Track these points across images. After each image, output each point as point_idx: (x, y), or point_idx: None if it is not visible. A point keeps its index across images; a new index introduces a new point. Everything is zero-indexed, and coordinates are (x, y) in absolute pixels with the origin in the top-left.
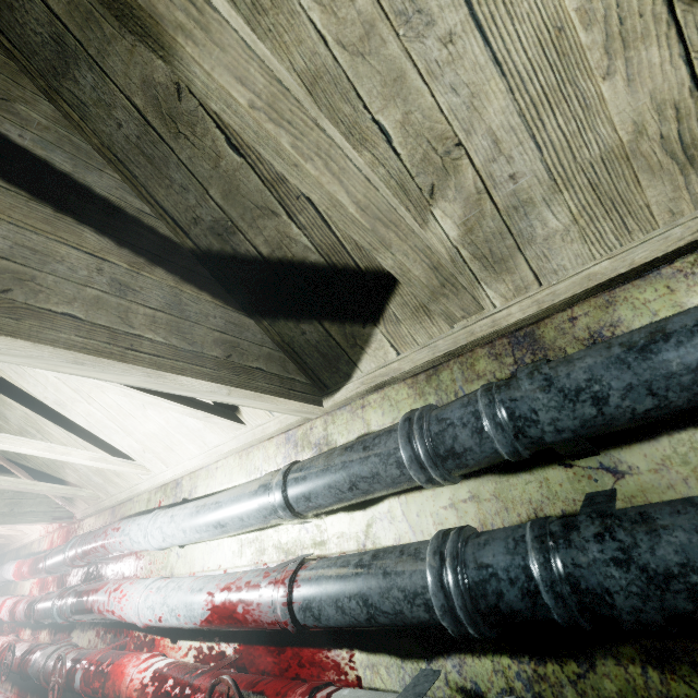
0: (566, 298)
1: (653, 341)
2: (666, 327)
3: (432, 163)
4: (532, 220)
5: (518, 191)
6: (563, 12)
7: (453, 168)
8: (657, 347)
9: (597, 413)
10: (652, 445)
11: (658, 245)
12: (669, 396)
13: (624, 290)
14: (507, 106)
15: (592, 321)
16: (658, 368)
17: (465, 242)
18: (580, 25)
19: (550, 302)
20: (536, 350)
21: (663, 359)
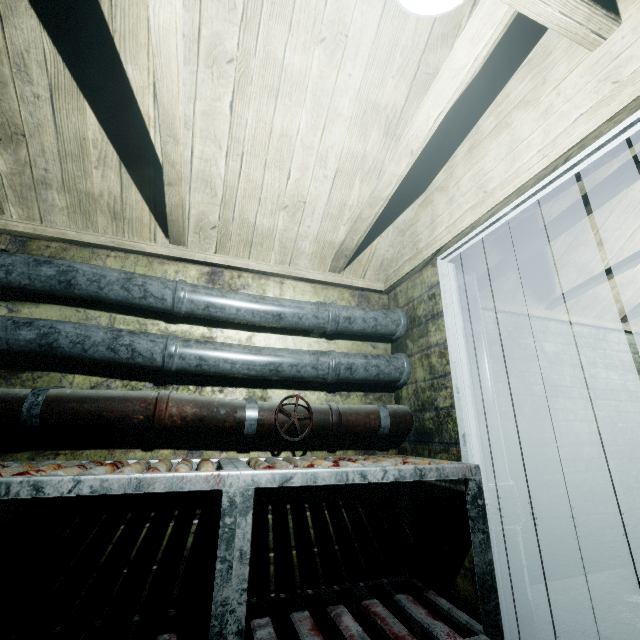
0: (49, 236)
1: (45, 263)
2: (54, 261)
3: (6, 130)
4: (49, 194)
5: (47, 177)
6: (88, 135)
7: (17, 142)
8: (44, 265)
9: (5, 277)
10: (34, 305)
11: (94, 239)
12: (35, 282)
13: (77, 248)
14: (54, 143)
15: (55, 252)
16: (38, 271)
17: (8, 177)
18: (92, 145)
19: (40, 233)
20: (21, 250)
21: (42, 269)
